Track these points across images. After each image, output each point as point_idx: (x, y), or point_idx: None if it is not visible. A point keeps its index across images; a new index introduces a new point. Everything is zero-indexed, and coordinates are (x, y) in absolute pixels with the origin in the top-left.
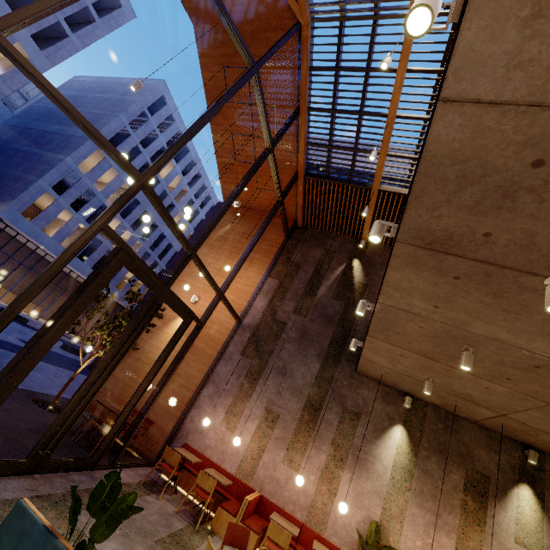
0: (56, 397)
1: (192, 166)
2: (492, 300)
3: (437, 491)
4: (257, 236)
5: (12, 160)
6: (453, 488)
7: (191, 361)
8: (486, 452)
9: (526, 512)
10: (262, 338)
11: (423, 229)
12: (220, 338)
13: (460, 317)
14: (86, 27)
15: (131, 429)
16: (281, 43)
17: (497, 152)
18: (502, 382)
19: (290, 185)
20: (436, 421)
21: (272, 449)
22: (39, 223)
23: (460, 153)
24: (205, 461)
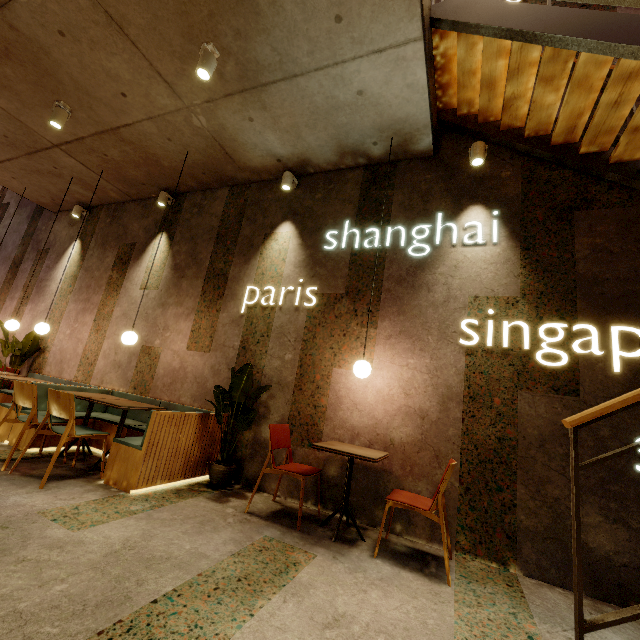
0: None
1: None
2: None
3: (92, 280)
4: None
5: None
6: (105, 271)
7: None
8: (139, 222)
9: (156, 258)
10: None
11: None
12: None
13: None
14: None
15: None
16: None
17: None
18: None
19: None
20: (107, 218)
21: None
22: None
23: None
24: None
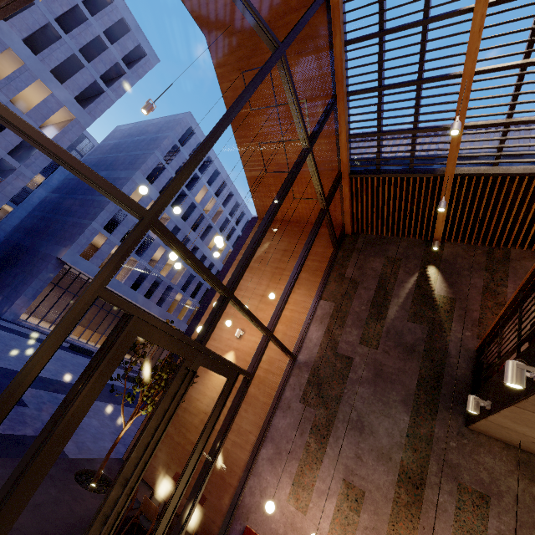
0: (99, 468)
1: (224, 186)
2: None
3: None
4: (303, 256)
5: (71, 209)
6: None
7: (242, 411)
8: None
9: None
10: (324, 379)
11: None
12: (273, 380)
13: None
14: (118, 80)
15: (178, 528)
16: (308, 15)
17: None
18: None
19: (334, 188)
20: None
21: None
22: (96, 262)
23: None
24: None
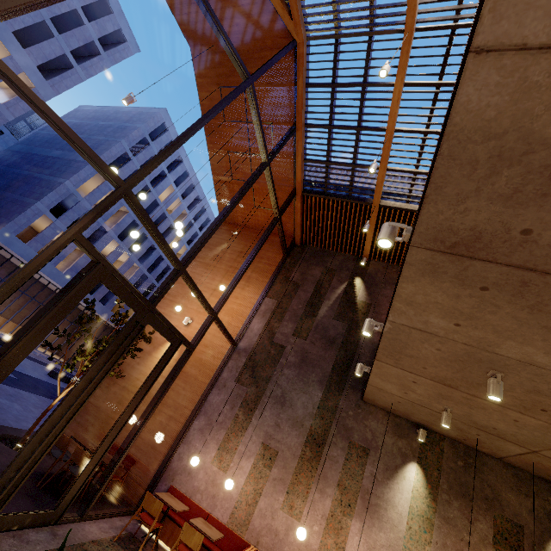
0: (27, 433)
1: (192, 189)
2: (529, 315)
3: (463, 544)
4: (253, 253)
5: (12, 184)
6: (481, 541)
7: (181, 389)
8: (516, 495)
9: None
10: (259, 363)
11: (444, 228)
12: (213, 363)
13: (486, 337)
14: (91, 60)
15: (107, 471)
16: (276, 58)
17: (546, 118)
18: (535, 414)
19: (288, 201)
20: (456, 458)
21: (270, 492)
22: (35, 246)
23: (495, 124)
24: (193, 507)
